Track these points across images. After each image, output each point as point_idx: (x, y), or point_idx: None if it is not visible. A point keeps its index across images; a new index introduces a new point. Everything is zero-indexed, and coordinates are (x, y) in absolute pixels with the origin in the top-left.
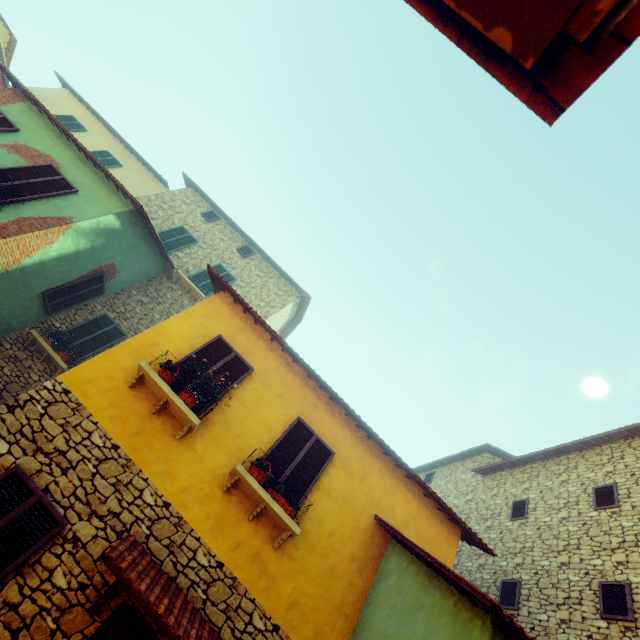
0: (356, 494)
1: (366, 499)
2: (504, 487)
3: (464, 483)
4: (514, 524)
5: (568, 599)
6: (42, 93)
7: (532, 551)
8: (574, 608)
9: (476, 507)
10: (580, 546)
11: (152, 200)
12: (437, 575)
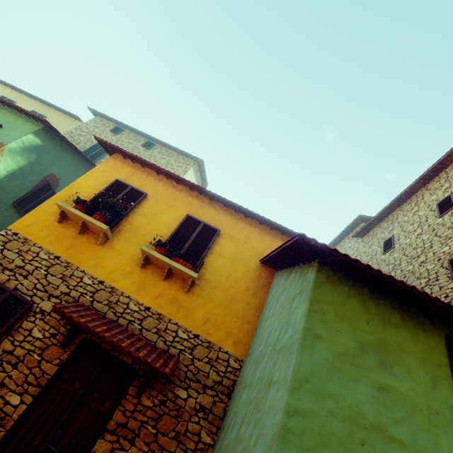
0: (243, 252)
1: (251, 253)
2: (376, 237)
3: (350, 249)
4: (386, 255)
5: (428, 281)
6: None
7: (400, 265)
8: (433, 285)
9: (360, 258)
10: (432, 245)
11: (73, 132)
12: (294, 267)
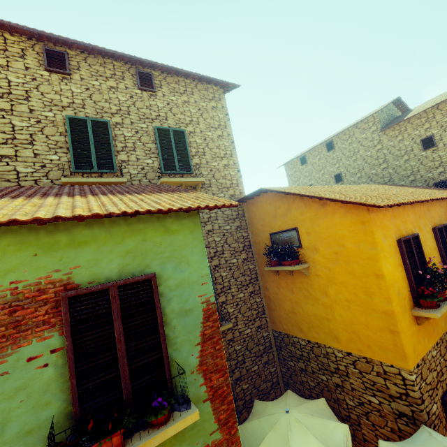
0: None
1: None
2: (407, 133)
3: (367, 140)
4: (427, 153)
5: None
6: None
7: None
8: None
9: (389, 152)
10: None
11: None
12: None
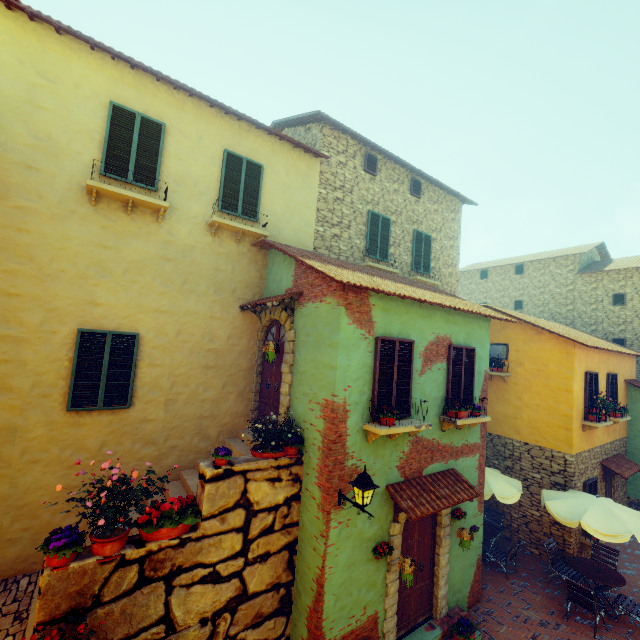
0: (620, 379)
1: (622, 377)
2: (602, 283)
3: (561, 277)
4: (615, 308)
5: None
6: None
7: (632, 324)
8: None
9: (579, 296)
10: None
11: (325, 197)
12: None
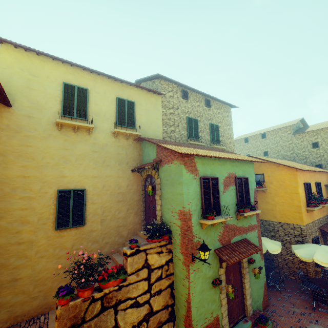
0: (322, 185)
1: (323, 184)
2: (306, 138)
3: (285, 137)
4: (314, 150)
5: None
6: (13, 76)
7: (324, 156)
8: None
9: (295, 145)
10: None
11: (165, 113)
12: None
